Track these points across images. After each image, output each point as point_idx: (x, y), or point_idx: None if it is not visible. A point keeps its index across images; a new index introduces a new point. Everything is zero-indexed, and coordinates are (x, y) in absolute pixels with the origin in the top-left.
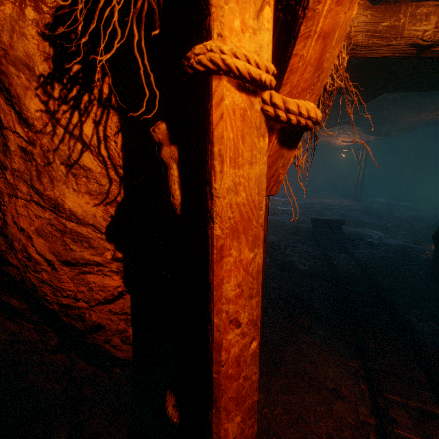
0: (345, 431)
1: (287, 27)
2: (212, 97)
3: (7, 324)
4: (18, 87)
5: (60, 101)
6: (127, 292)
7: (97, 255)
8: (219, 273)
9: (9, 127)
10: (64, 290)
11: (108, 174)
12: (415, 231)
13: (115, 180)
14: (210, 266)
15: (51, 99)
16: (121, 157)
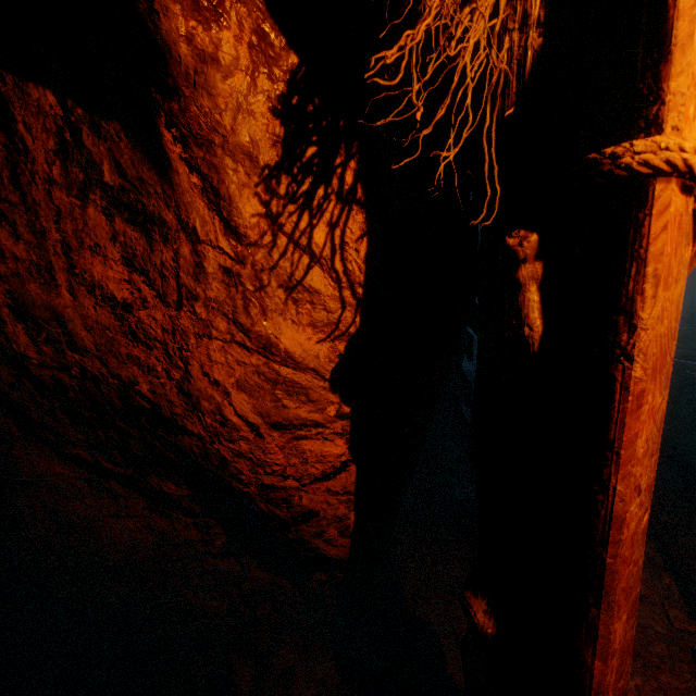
0: (655, 644)
1: None
2: (652, 204)
3: (154, 519)
4: (231, 185)
5: (286, 200)
6: (353, 462)
7: (317, 412)
8: (632, 426)
9: (209, 241)
10: (269, 465)
11: (340, 296)
12: (688, 339)
13: (350, 304)
14: (613, 418)
15: (275, 198)
16: (362, 271)
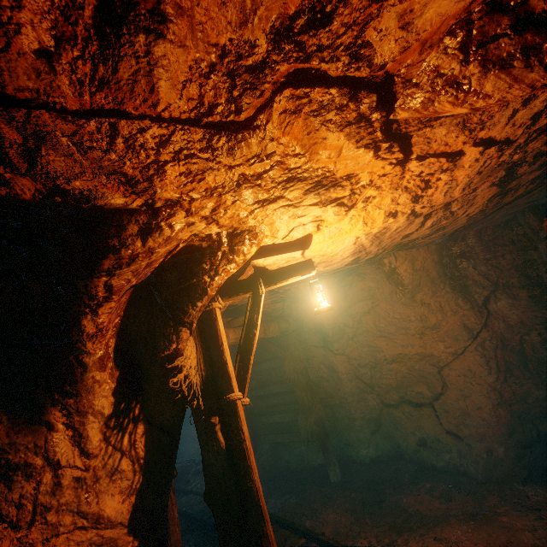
0: None
1: (242, 384)
2: (238, 405)
3: None
4: (91, 429)
5: (114, 428)
6: None
7: None
8: (251, 458)
9: (68, 465)
10: None
11: (134, 468)
12: None
13: (137, 471)
14: (248, 458)
15: (109, 429)
16: (143, 450)
